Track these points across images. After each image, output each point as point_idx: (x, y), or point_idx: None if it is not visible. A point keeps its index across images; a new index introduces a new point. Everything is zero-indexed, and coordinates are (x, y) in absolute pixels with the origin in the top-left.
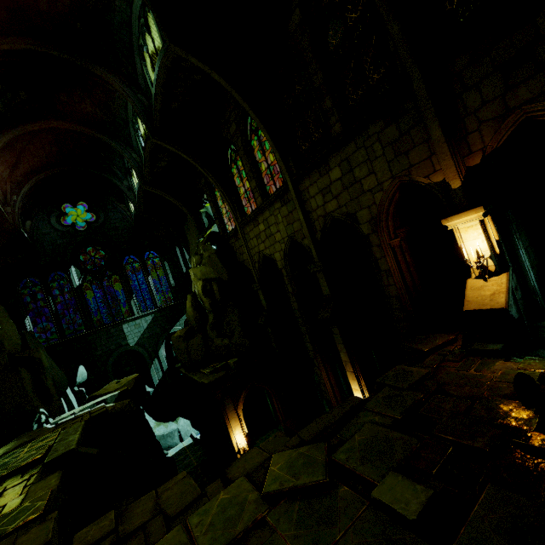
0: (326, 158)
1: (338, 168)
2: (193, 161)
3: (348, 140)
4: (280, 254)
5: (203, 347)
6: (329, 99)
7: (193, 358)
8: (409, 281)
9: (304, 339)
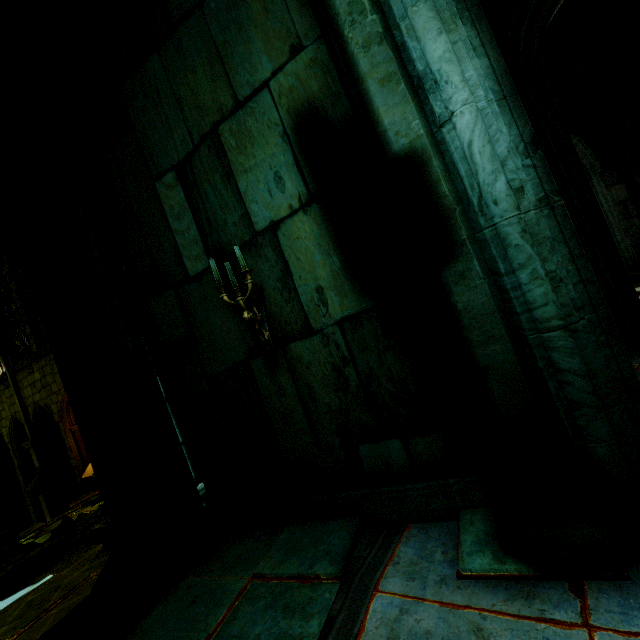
0: (31, 363)
1: (38, 372)
2: None
3: (42, 357)
4: (6, 429)
5: None
6: (29, 327)
7: None
8: (84, 454)
9: (30, 510)
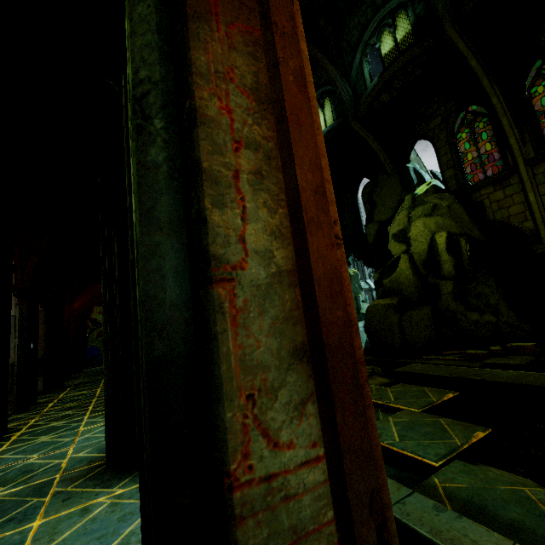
0: None
1: None
2: (482, 71)
3: None
4: None
5: (430, 323)
6: None
7: (409, 338)
8: None
9: None
